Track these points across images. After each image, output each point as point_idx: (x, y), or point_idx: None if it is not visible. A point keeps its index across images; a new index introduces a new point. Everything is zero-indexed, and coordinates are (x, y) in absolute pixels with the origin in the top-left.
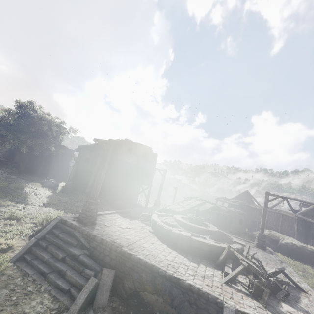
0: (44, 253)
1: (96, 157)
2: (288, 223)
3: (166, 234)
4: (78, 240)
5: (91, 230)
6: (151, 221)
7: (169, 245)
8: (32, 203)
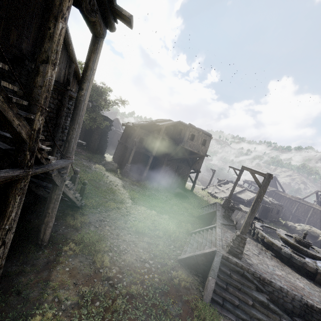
0: (229, 295)
1: (150, 137)
2: (318, 217)
3: (297, 265)
4: (251, 282)
5: (259, 271)
6: (268, 243)
7: (305, 277)
8: (123, 200)
